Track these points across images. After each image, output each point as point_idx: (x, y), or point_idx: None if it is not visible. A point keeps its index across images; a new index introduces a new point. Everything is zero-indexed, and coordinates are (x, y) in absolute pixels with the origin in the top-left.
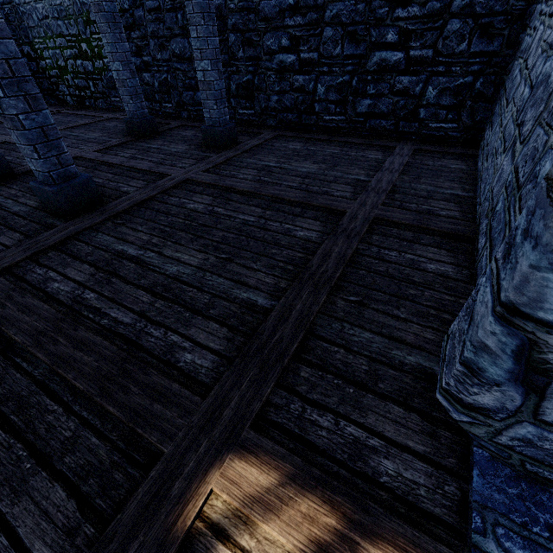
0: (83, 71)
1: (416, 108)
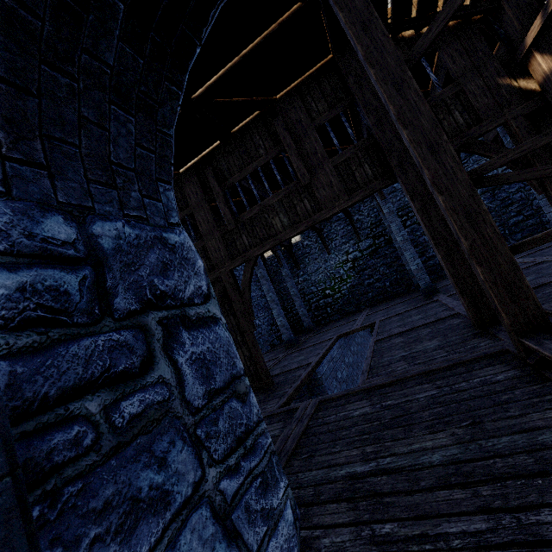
0: (323, 304)
1: (542, 226)
